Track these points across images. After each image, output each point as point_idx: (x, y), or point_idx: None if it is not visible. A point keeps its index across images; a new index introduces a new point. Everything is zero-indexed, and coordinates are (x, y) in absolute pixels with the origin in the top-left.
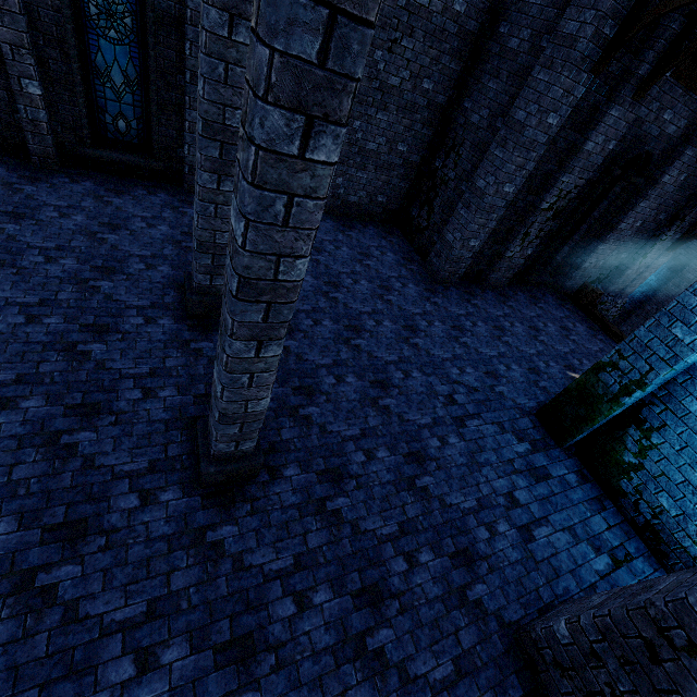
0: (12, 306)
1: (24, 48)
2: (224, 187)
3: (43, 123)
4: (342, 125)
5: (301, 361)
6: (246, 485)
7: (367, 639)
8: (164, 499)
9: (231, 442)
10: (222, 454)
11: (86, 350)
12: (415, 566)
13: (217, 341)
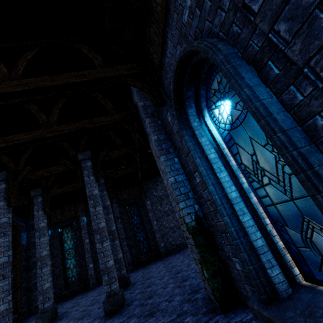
0: (74, 311)
1: (90, 257)
2: (115, 243)
3: (93, 273)
4: (99, 205)
5: (150, 282)
6: (119, 311)
7: (144, 322)
8: (94, 322)
9: (108, 285)
10: (107, 293)
11: (87, 309)
12: (171, 301)
13: (124, 291)
